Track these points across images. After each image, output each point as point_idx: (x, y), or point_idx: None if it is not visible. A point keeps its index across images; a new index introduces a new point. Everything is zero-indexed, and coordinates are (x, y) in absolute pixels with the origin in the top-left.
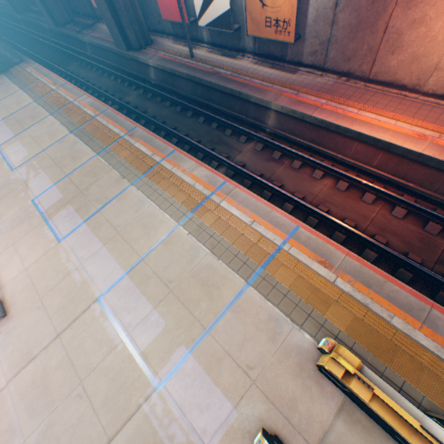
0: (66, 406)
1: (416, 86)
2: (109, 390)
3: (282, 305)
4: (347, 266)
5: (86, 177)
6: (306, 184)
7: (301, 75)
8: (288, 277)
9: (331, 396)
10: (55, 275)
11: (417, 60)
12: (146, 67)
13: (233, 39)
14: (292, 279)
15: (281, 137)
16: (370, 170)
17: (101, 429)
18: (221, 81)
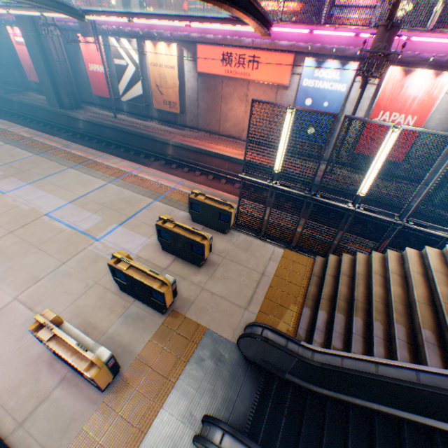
0: (24, 258)
1: (239, 137)
2: (61, 247)
3: (175, 206)
4: (207, 192)
5: (27, 165)
6: (192, 178)
7: (187, 132)
8: (178, 197)
9: (198, 227)
10: (3, 208)
11: (236, 126)
12: (77, 120)
13: (145, 111)
14: (180, 197)
15: (177, 160)
16: (224, 171)
17: (57, 261)
18: (137, 129)
